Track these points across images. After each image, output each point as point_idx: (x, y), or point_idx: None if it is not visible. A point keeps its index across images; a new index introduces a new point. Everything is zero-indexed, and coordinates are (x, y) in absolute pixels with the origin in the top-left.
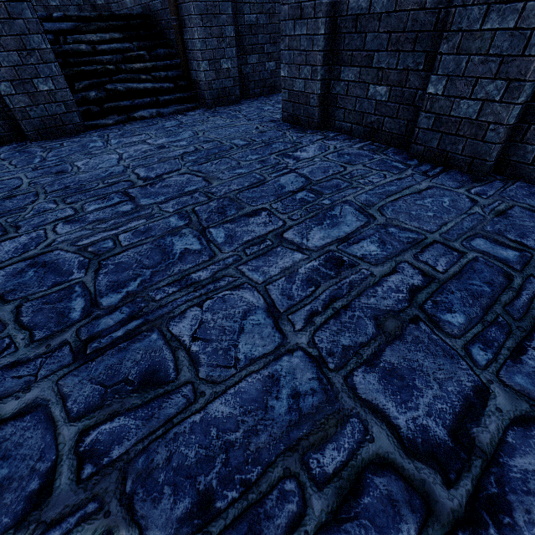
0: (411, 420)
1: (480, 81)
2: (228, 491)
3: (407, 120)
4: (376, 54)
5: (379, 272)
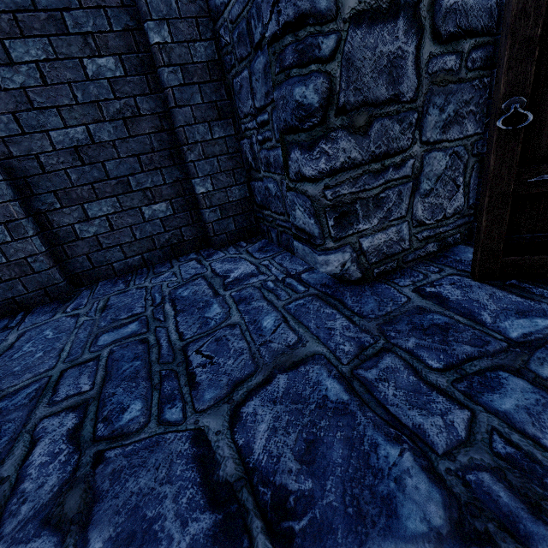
0: None
1: None
2: None
3: None
4: None
5: (11, 467)
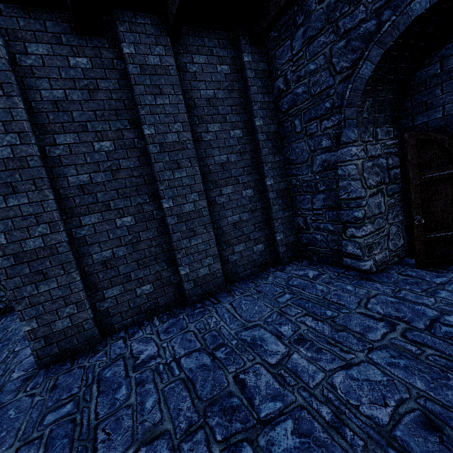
0: (382, 328)
1: (202, 260)
2: (450, 376)
3: (173, 292)
4: (132, 273)
5: (305, 327)
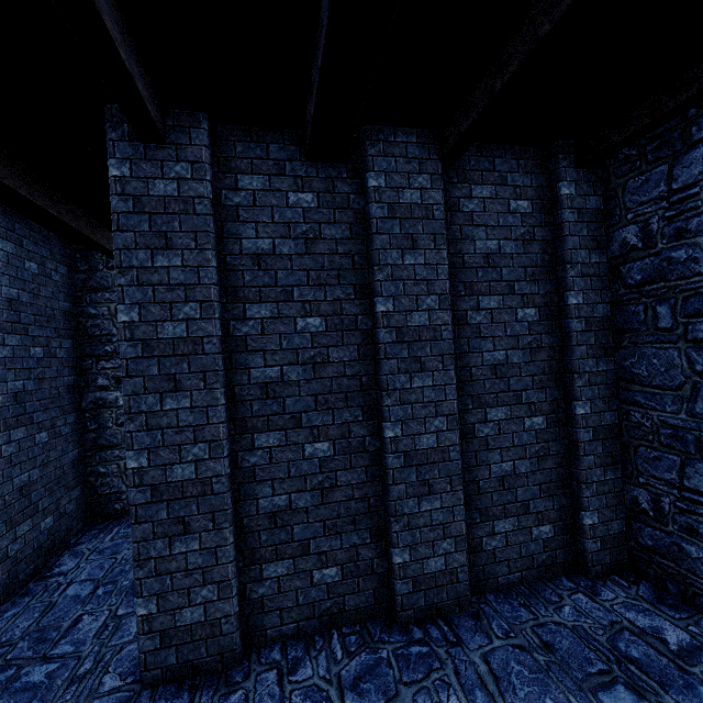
0: None
1: (435, 542)
2: None
3: (372, 588)
4: (312, 541)
5: None
